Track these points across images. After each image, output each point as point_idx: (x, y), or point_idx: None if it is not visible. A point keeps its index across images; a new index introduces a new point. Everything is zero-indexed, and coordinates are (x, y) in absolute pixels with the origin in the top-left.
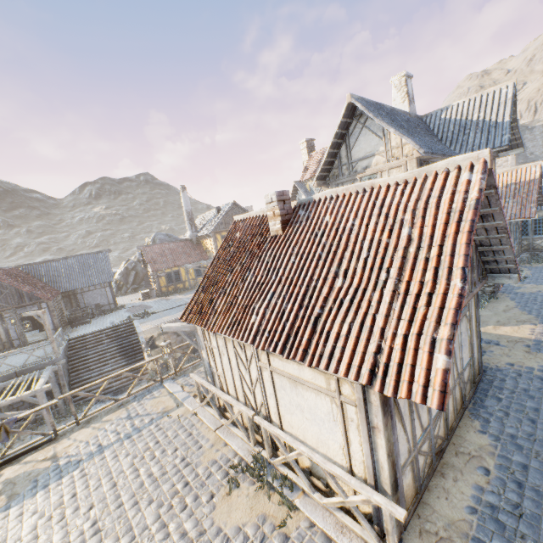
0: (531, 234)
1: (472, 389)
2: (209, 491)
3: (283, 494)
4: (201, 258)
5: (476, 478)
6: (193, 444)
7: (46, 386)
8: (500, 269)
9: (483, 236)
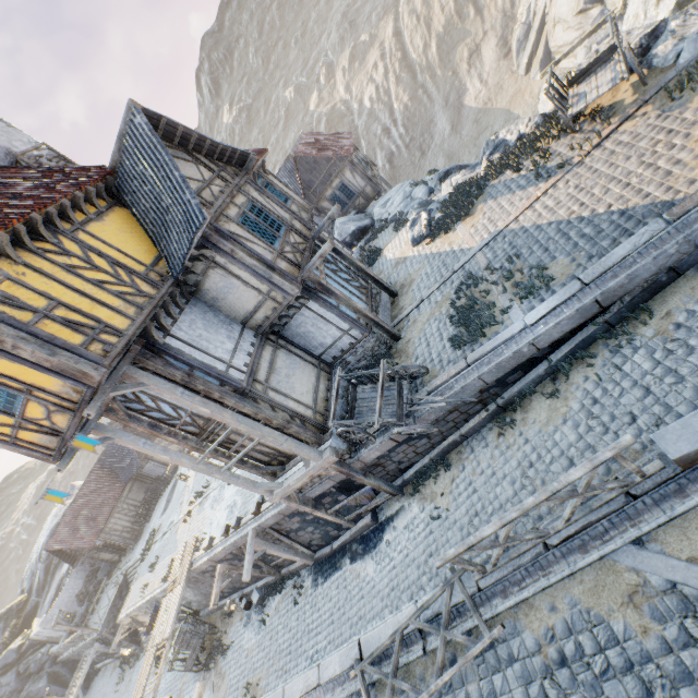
0: None
1: None
2: None
3: None
4: None
5: None
6: None
7: None
8: None
9: None
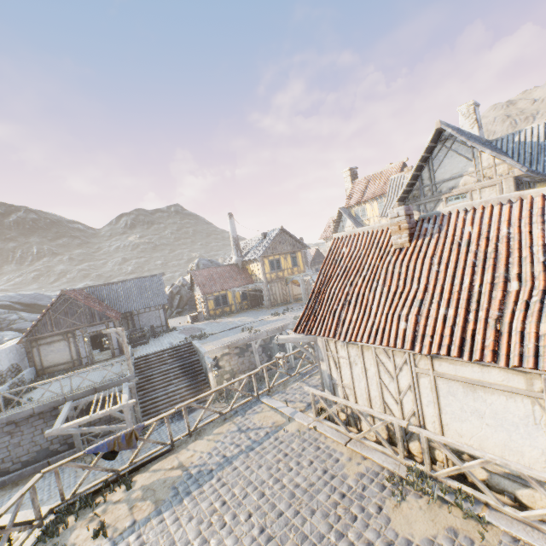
0: None
1: None
2: (374, 503)
3: (463, 507)
4: (247, 282)
5: None
6: (328, 457)
7: (131, 401)
8: None
9: None
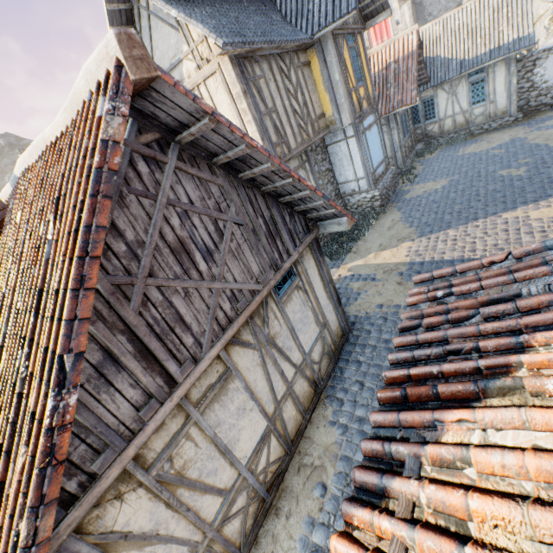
0: (423, 120)
1: (332, 360)
2: None
3: None
4: None
5: (311, 505)
6: None
7: None
8: (325, 215)
9: (270, 185)
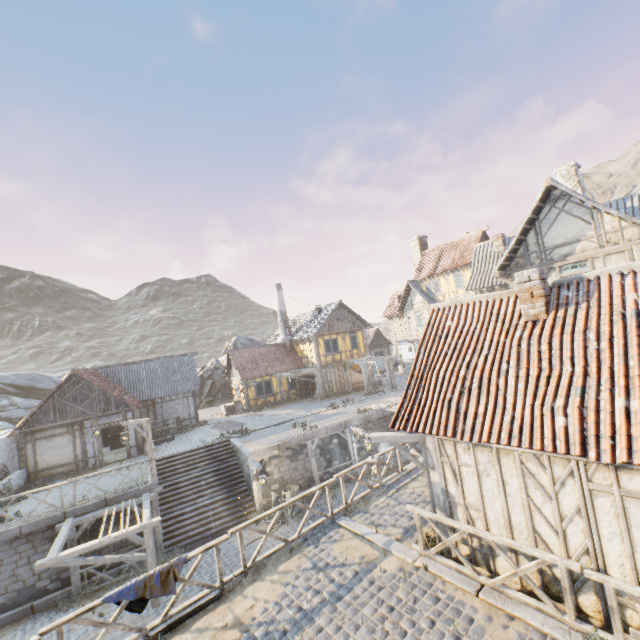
0: None
1: None
2: None
3: None
4: (296, 366)
5: None
6: (455, 613)
7: (155, 519)
8: None
9: None
